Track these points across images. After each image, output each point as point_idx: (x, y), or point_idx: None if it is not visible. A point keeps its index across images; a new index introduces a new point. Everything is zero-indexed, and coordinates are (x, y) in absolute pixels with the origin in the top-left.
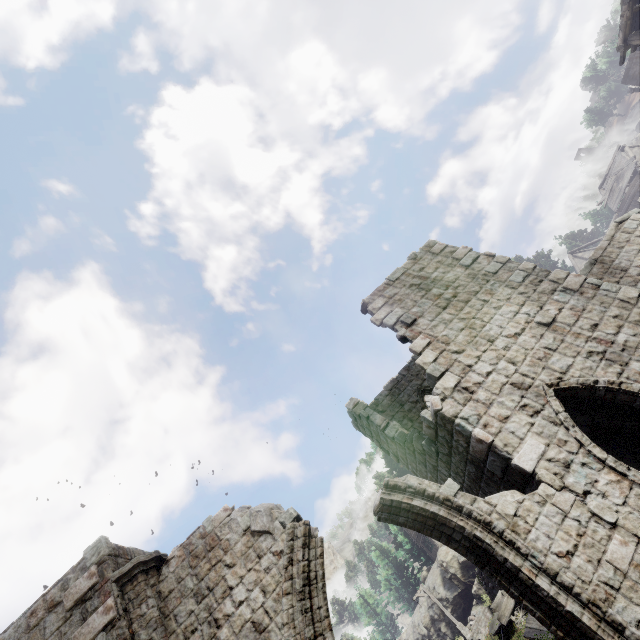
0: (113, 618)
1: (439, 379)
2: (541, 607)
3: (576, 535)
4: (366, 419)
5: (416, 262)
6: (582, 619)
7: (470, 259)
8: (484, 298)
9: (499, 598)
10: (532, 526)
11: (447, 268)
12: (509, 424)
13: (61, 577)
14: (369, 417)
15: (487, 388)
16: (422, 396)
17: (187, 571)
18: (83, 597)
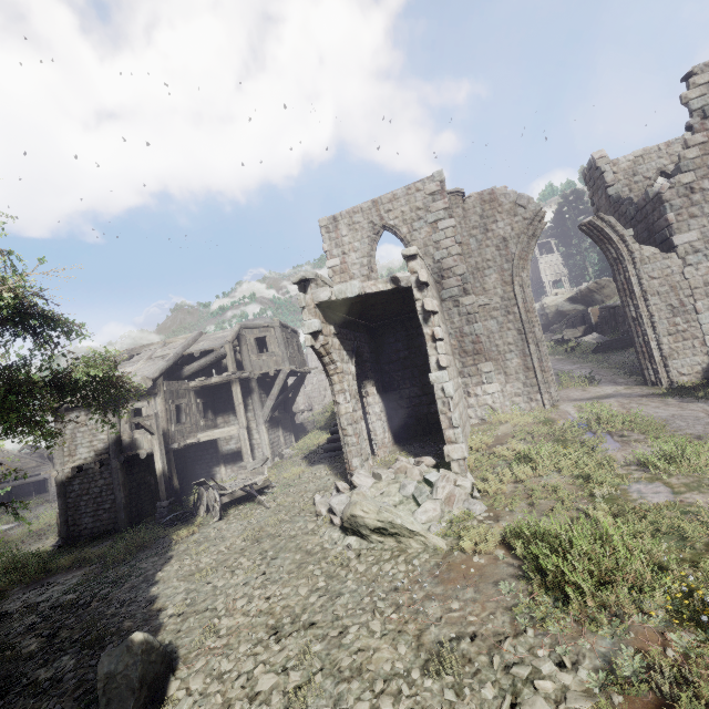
0: (447, 207)
1: (682, 174)
2: (623, 286)
3: (665, 275)
4: (600, 173)
5: None
6: (635, 293)
7: None
8: None
9: (573, 329)
10: (650, 264)
11: None
12: (692, 220)
13: (421, 180)
14: (604, 173)
15: (704, 195)
16: (657, 176)
17: (478, 205)
18: (433, 193)
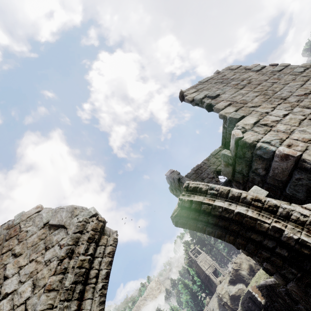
0: None
1: (239, 121)
2: None
3: None
4: (178, 180)
5: (219, 74)
6: None
7: (259, 67)
8: (273, 81)
9: None
10: None
11: (242, 73)
12: None
13: None
14: (180, 179)
15: (286, 123)
16: (216, 175)
17: None
18: None
